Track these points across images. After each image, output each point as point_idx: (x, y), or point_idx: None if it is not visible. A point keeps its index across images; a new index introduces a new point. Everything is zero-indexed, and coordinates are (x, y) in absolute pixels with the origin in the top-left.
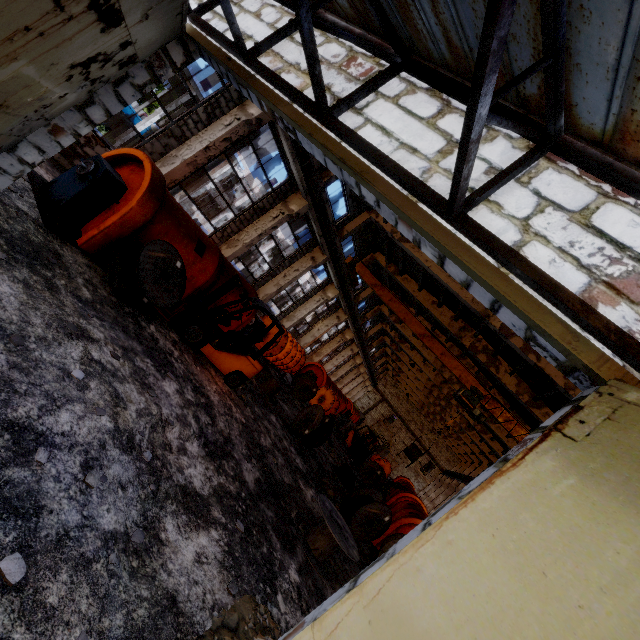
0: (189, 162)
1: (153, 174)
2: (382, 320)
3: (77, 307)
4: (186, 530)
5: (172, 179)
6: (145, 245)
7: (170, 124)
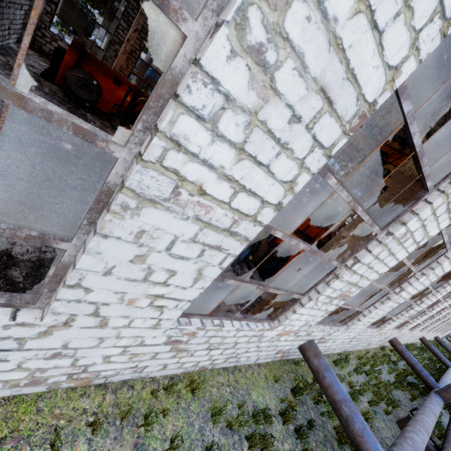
0: (123, 52)
1: (73, 41)
2: (350, 160)
3: (34, 88)
4: (34, 132)
5: (120, 66)
6: (70, 70)
7: (112, 37)
